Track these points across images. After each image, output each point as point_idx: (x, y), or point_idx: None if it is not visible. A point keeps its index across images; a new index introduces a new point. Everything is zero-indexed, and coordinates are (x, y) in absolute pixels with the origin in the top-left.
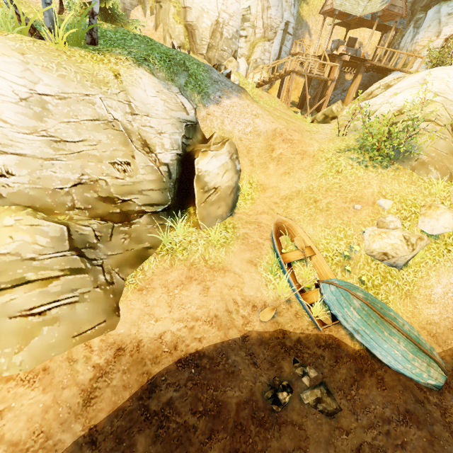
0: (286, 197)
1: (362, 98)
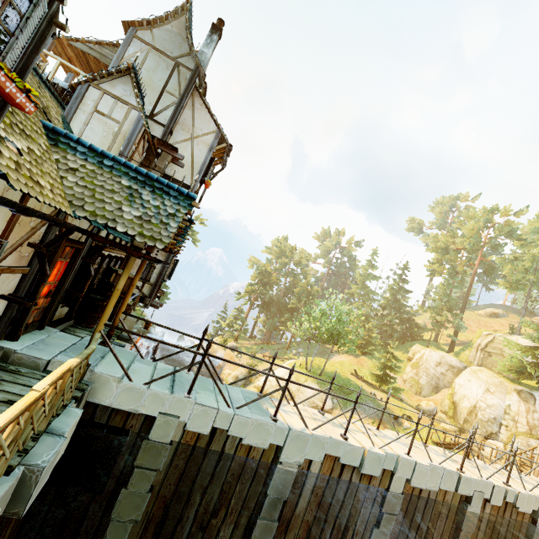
0: None
1: None
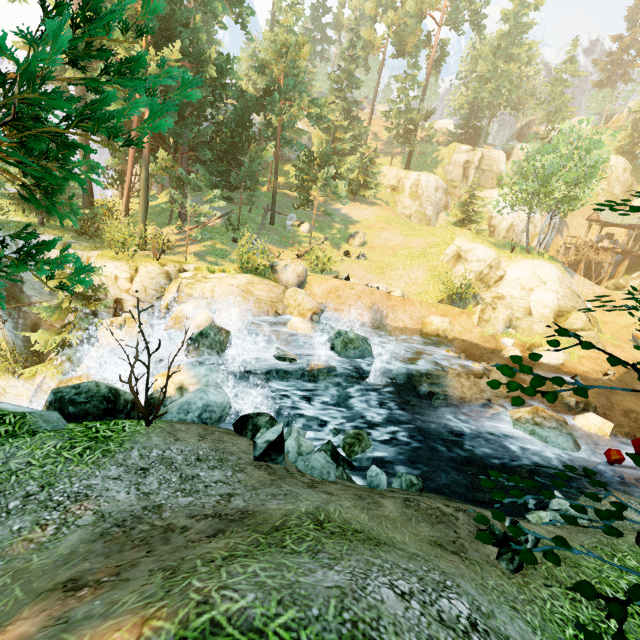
0: (624, 326)
1: (639, 276)
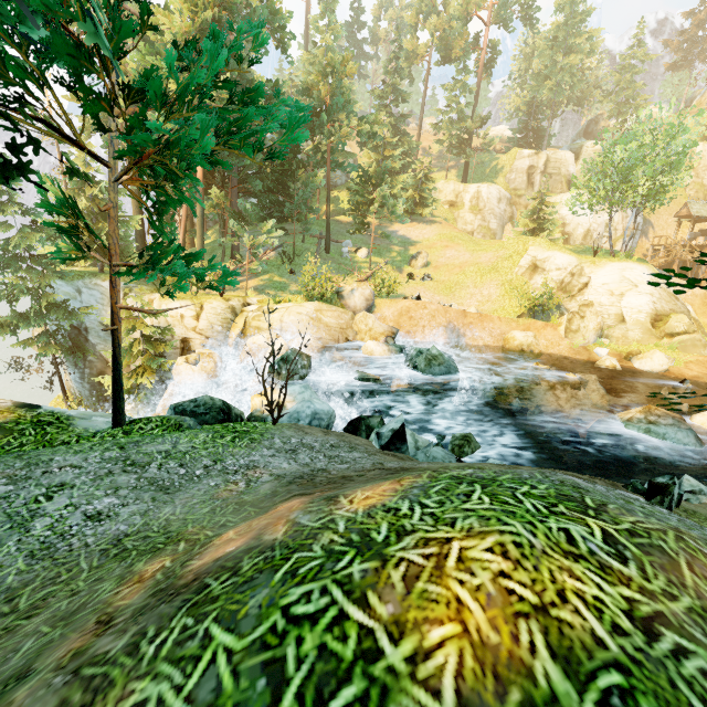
0: None
1: None
